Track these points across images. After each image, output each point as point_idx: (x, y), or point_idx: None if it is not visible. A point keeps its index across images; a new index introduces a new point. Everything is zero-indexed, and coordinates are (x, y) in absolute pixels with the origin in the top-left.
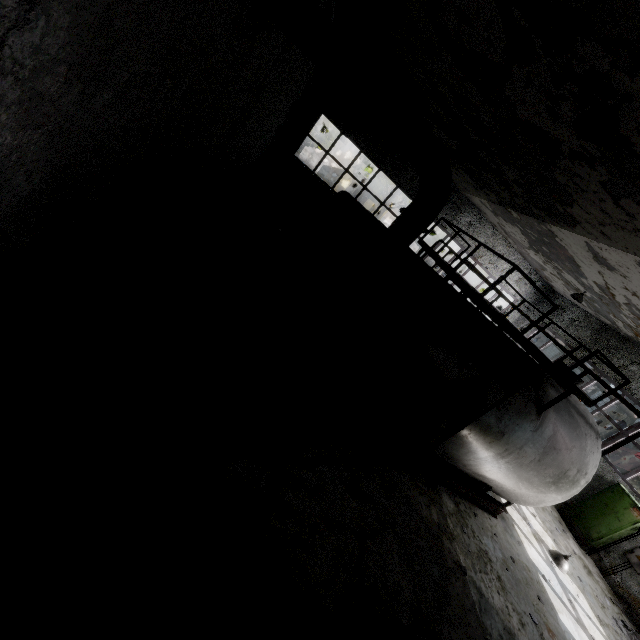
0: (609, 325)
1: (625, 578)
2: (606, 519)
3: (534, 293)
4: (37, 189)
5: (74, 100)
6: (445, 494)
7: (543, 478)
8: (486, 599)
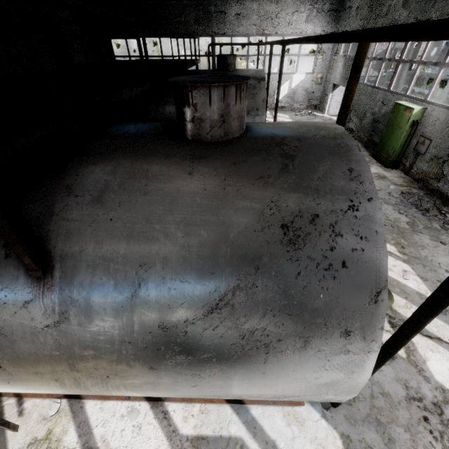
0: None
1: (418, 165)
2: (394, 135)
3: (329, 16)
4: None
5: None
6: None
7: None
8: None
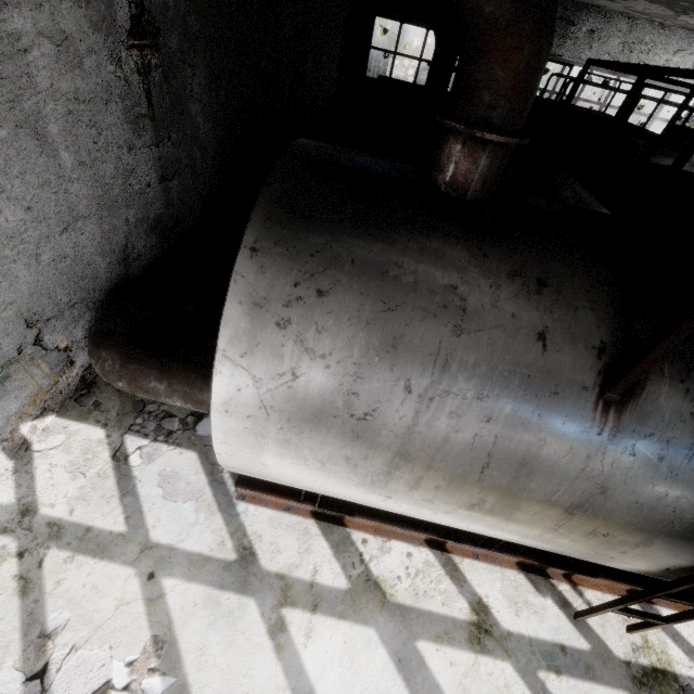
0: None
1: None
2: None
3: None
4: (216, 155)
5: (214, 102)
6: None
7: None
8: None
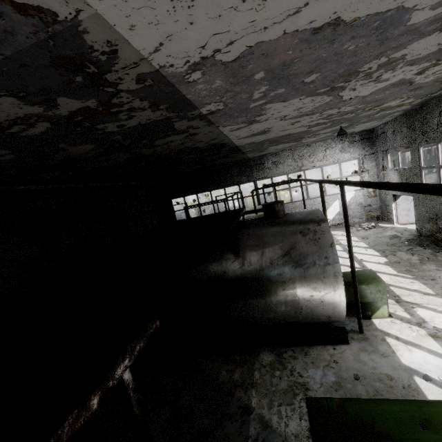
0: (406, 112)
1: None
2: None
3: (362, 144)
4: None
5: None
6: (265, 352)
7: (293, 288)
8: (273, 430)
